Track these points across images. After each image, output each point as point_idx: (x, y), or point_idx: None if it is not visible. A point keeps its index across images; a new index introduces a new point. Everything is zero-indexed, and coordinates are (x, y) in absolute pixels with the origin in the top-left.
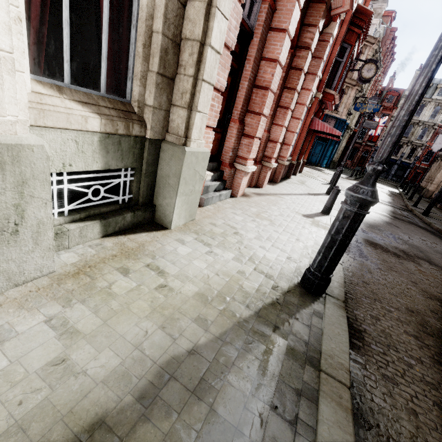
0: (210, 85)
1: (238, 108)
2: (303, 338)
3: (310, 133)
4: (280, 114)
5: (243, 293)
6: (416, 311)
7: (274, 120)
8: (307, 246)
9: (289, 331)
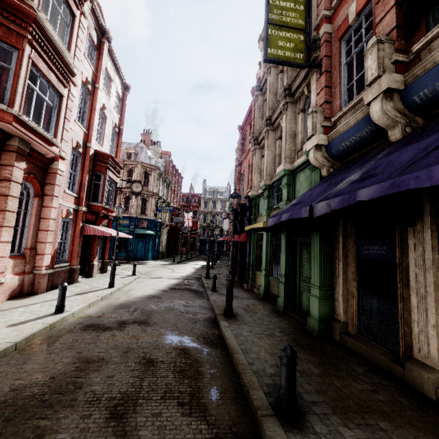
0: None
1: None
2: None
3: (96, 237)
4: None
5: None
6: (24, 387)
7: None
8: None
9: None
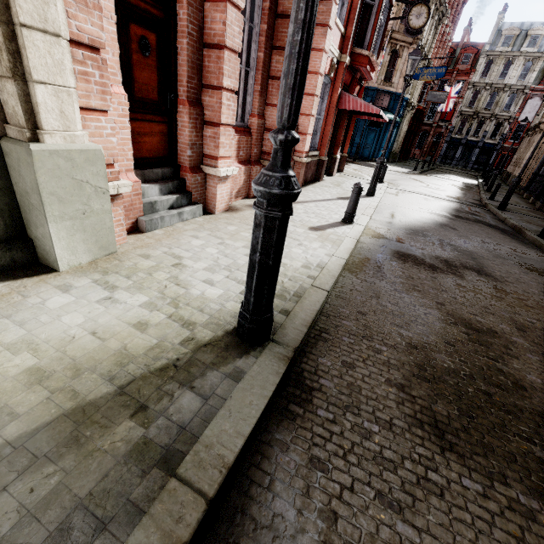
0: (52, 35)
1: (183, 82)
2: (181, 420)
3: (344, 116)
4: (274, 89)
5: (119, 358)
6: (422, 346)
7: (267, 99)
8: (288, 271)
9: (161, 412)
